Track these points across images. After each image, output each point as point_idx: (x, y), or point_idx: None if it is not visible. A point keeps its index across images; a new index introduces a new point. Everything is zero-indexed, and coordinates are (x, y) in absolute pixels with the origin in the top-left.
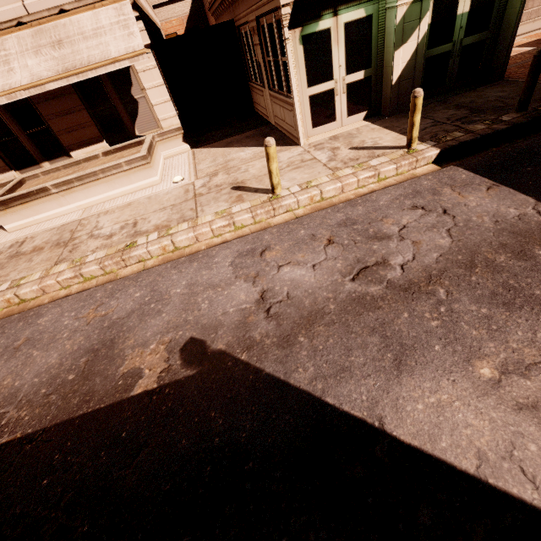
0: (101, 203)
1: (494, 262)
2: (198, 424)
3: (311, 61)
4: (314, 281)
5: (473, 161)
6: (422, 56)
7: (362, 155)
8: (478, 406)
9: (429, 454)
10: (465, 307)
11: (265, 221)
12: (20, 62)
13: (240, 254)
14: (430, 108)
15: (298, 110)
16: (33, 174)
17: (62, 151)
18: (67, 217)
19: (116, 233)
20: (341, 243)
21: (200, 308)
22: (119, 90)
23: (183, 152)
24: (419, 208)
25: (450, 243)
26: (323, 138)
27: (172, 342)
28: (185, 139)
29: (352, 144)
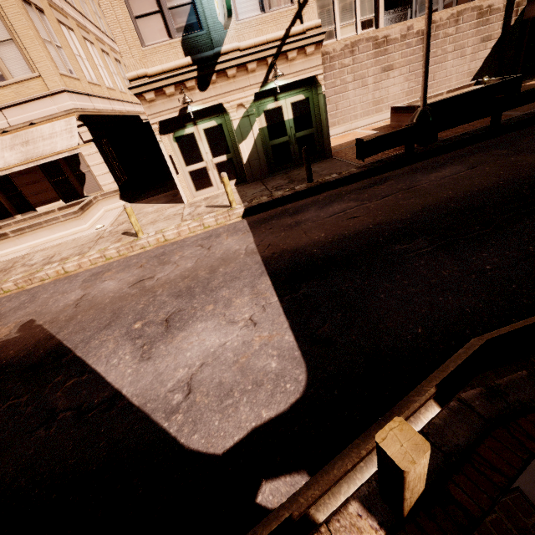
0: (45, 243)
1: (197, 275)
2: (2, 356)
3: (185, 151)
4: (113, 288)
5: (257, 216)
6: (261, 146)
7: (206, 212)
8: (119, 339)
9: (82, 359)
10: (161, 298)
11: (126, 254)
12: (0, 155)
13: (92, 275)
14: (274, 178)
15: (177, 181)
16: (7, 223)
17: (30, 207)
18: (19, 253)
19: (37, 263)
20: (145, 266)
21: (48, 304)
22: (72, 167)
23: (121, 207)
24: (201, 246)
25: (191, 266)
26: (201, 198)
27: (20, 322)
28: (123, 197)
29: (210, 204)
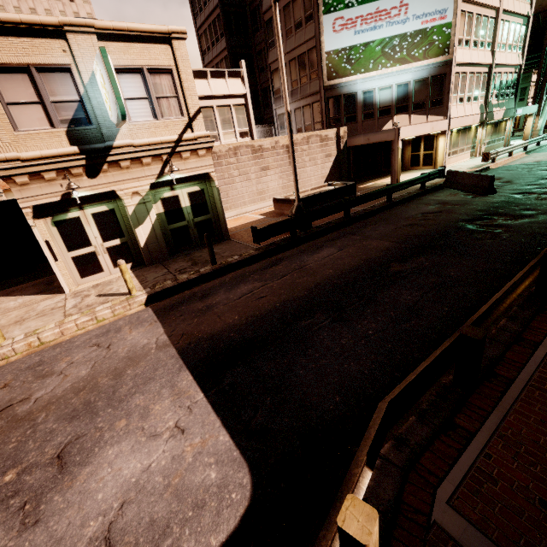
0: None
1: (98, 384)
2: None
3: (67, 235)
4: None
5: (163, 302)
6: (159, 230)
7: (98, 302)
8: None
9: None
10: (46, 426)
11: None
12: None
13: None
14: (176, 260)
15: (56, 269)
16: None
17: None
18: None
19: None
20: (13, 385)
21: None
22: None
23: None
24: (96, 345)
25: (87, 373)
26: (89, 285)
27: None
28: None
29: (102, 292)
